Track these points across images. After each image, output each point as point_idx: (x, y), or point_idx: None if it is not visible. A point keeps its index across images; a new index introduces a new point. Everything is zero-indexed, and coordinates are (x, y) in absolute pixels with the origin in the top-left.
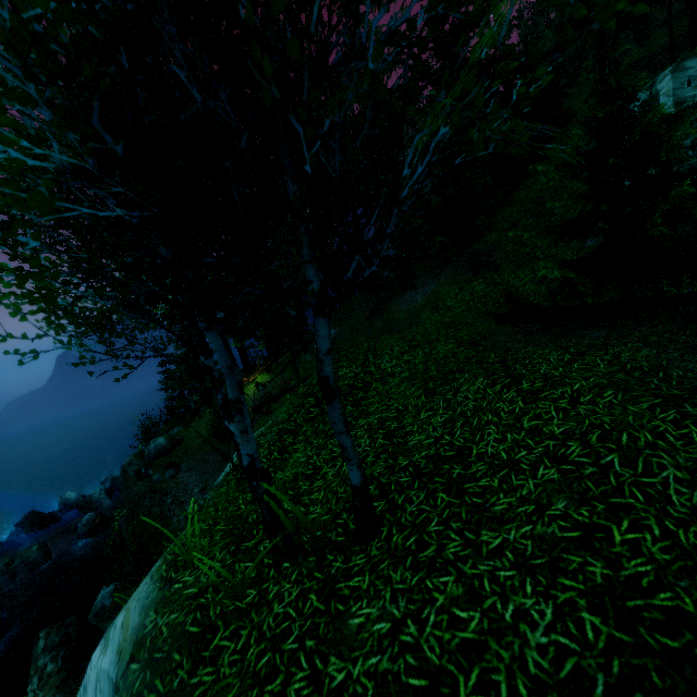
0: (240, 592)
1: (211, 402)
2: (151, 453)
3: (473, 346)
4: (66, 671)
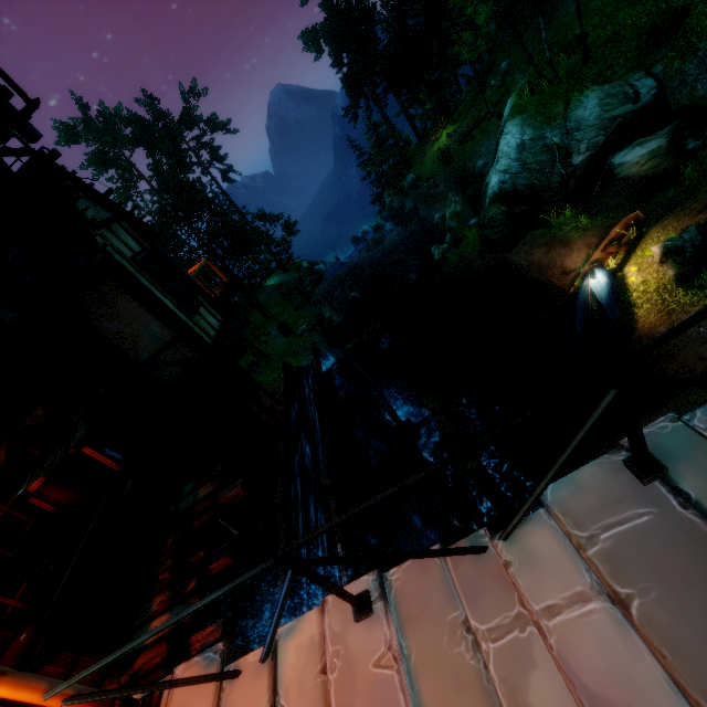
0: (551, 95)
1: (412, 165)
2: (410, 183)
3: (626, 0)
4: (464, 197)
